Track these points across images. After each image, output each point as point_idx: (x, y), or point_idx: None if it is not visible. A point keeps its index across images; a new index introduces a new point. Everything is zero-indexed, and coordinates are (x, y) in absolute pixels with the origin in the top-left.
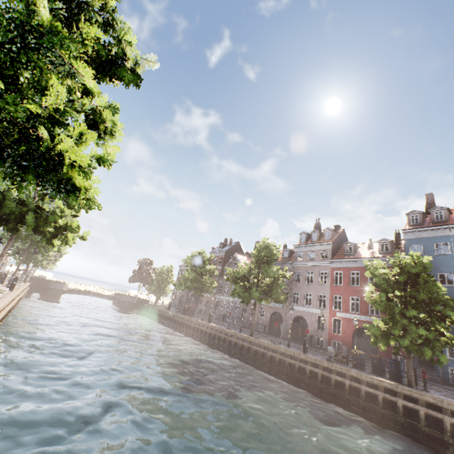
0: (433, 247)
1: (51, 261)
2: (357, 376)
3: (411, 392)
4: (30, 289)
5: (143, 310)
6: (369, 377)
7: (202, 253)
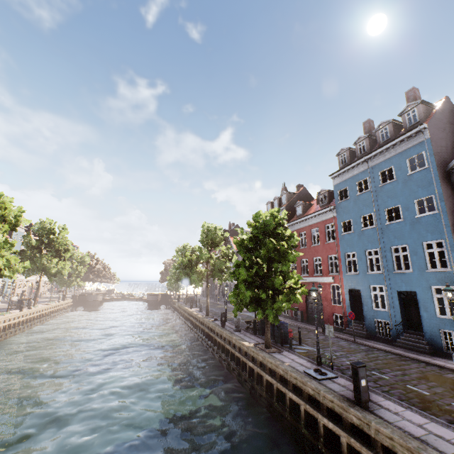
0: (356, 187)
1: (94, 279)
2: (235, 342)
3: (254, 353)
4: (74, 304)
5: (168, 304)
6: (239, 342)
7: (186, 247)
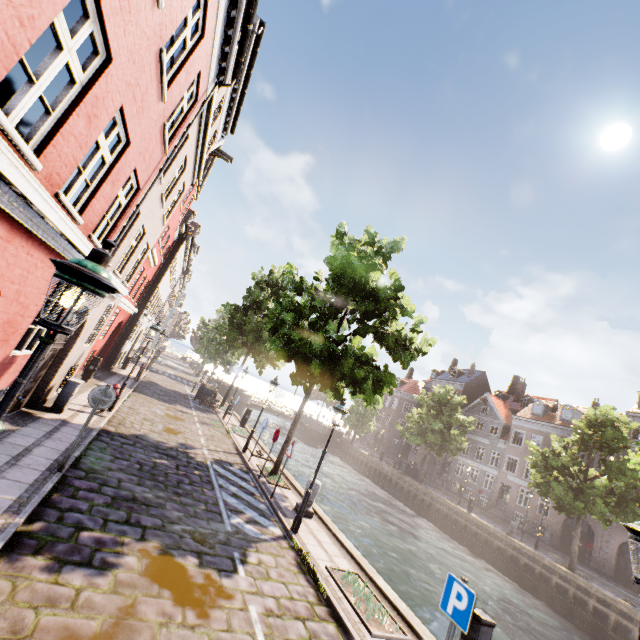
0: None
1: None
2: None
3: None
4: None
5: (334, 446)
6: None
7: (449, 392)
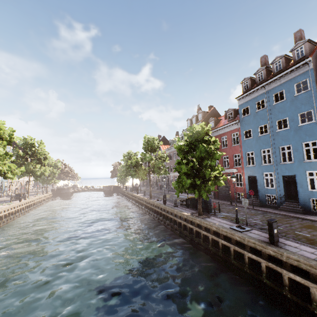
0: (255, 106)
1: (64, 178)
2: (176, 213)
3: (192, 219)
4: (53, 196)
5: (118, 192)
6: (180, 213)
7: (130, 153)
